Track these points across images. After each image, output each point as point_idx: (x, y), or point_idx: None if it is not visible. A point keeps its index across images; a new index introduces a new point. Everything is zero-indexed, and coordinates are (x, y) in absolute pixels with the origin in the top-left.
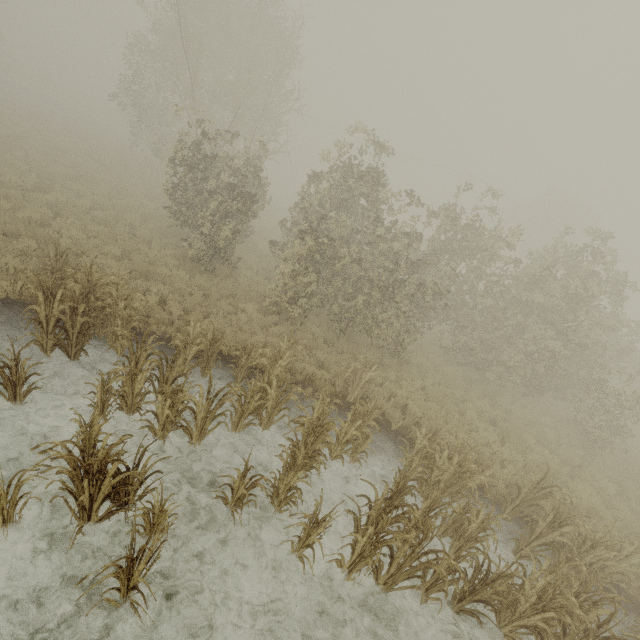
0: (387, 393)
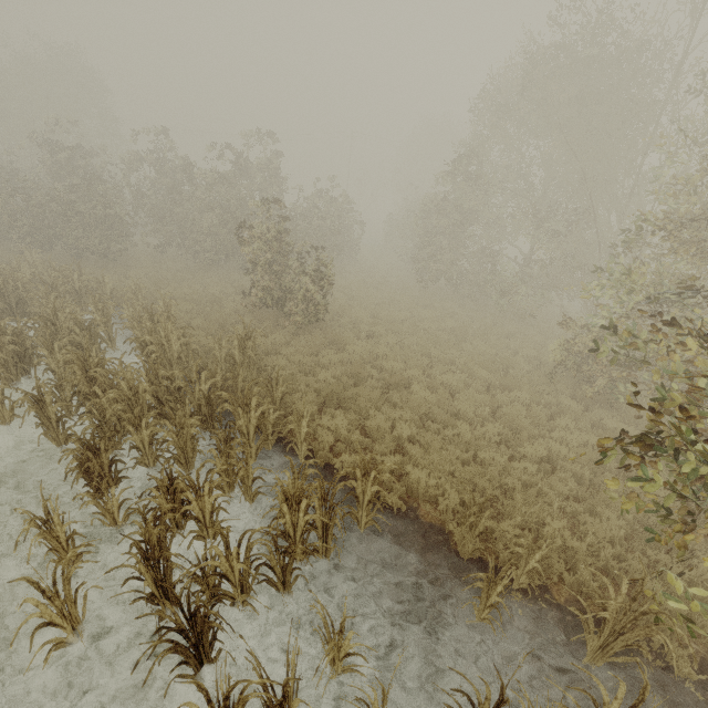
0: None
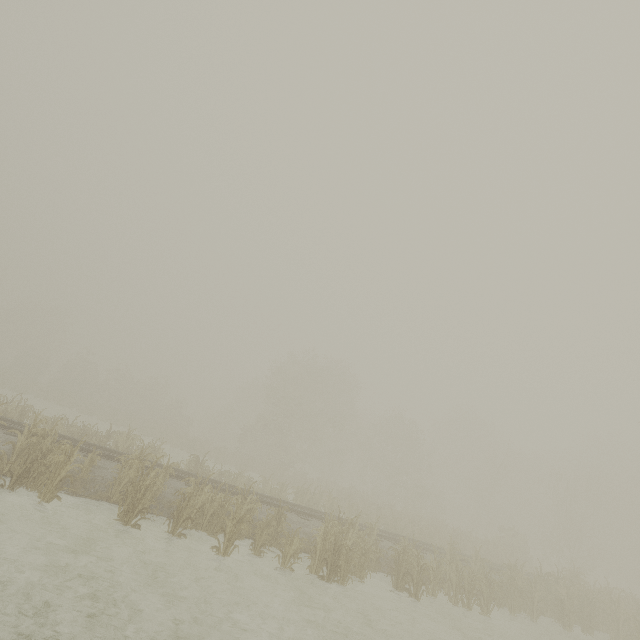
0: None
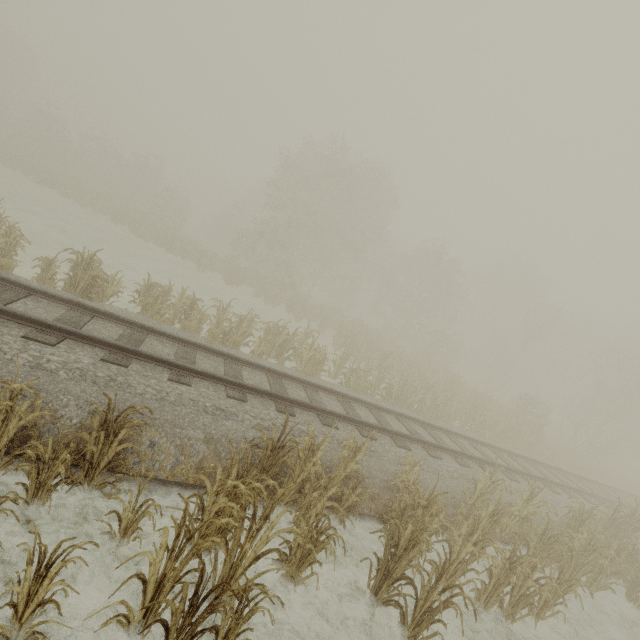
0: None
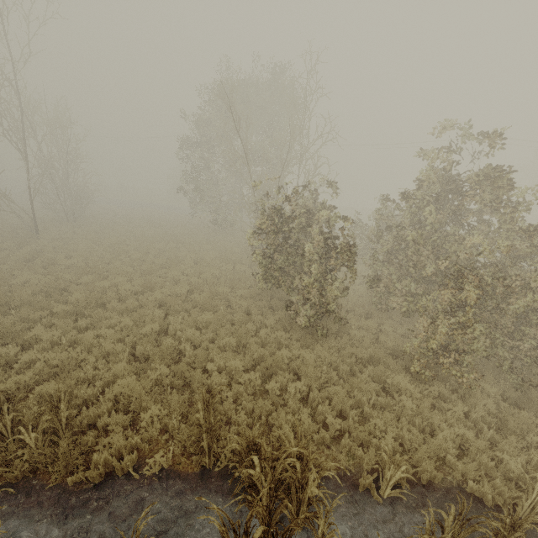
0: None
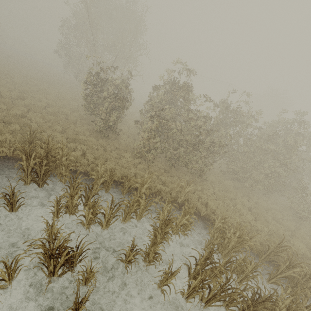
0: (197, 196)
